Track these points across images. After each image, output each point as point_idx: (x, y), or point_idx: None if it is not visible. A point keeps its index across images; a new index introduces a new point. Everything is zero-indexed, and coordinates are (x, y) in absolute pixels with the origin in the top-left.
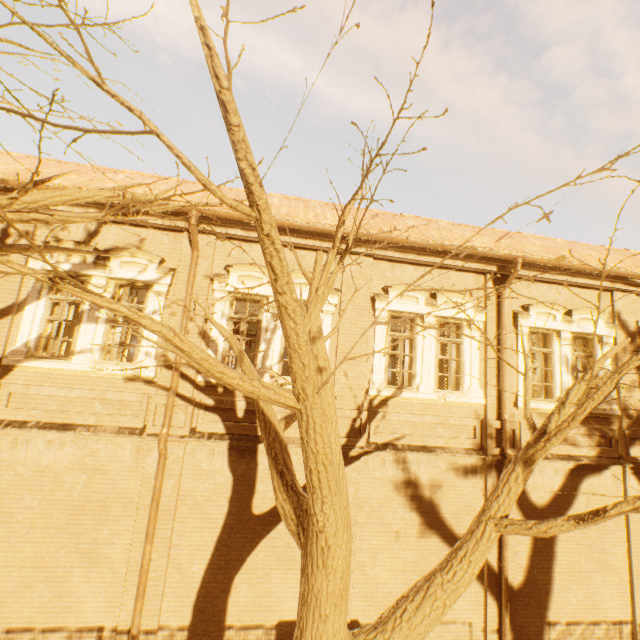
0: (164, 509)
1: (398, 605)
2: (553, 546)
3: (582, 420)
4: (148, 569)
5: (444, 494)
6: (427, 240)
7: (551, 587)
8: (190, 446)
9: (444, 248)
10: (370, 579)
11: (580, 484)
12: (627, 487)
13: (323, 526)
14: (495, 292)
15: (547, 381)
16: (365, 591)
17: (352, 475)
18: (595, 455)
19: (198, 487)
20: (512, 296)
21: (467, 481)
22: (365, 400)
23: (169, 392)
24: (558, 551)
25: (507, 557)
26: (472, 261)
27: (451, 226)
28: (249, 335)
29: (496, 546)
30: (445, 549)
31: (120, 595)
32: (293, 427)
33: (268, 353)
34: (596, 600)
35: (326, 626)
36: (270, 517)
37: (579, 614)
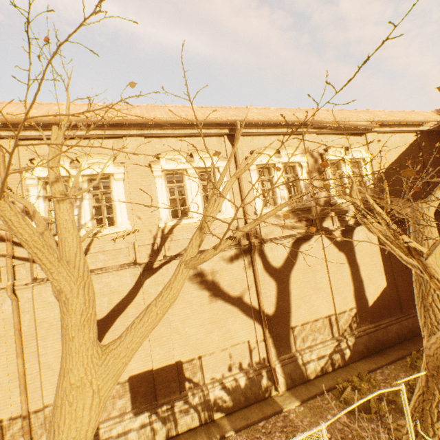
0: (27, 334)
1: (132, 323)
2: (289, 287)
3: (295, 214)
4: (24, 374)
5: (221, 275)
6: (177, 118)
7: (291, 309)
8: (37, 290)
9: (188, 122)
10: (184, 335)
11: (299, 250)
12: (324, 245)
13: (61, 288)
14: (231, 146)
15: (274, 196)
16: (182, 343)
17: (159, 279)
18: (304, 231)
19: (50, 314)
20: (243, 147)
21: (234, 264)
22: (159, 231)
23: (6, 257)
24: (292, 289)
25: (262, 299)
26: (212, 128)
27: (200, 108)
28: (110, 219)
29: (256, 296)
30: (227, 306)
31: (9, 397)
32: (111, 259)
33: (81, 215)
34: (315, 308)
35: (74, 342)
36: (109, 319)
37: (307, 318)
